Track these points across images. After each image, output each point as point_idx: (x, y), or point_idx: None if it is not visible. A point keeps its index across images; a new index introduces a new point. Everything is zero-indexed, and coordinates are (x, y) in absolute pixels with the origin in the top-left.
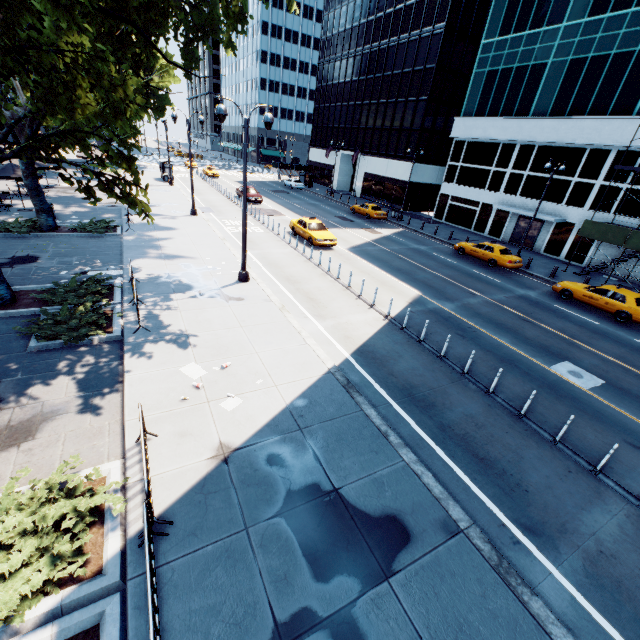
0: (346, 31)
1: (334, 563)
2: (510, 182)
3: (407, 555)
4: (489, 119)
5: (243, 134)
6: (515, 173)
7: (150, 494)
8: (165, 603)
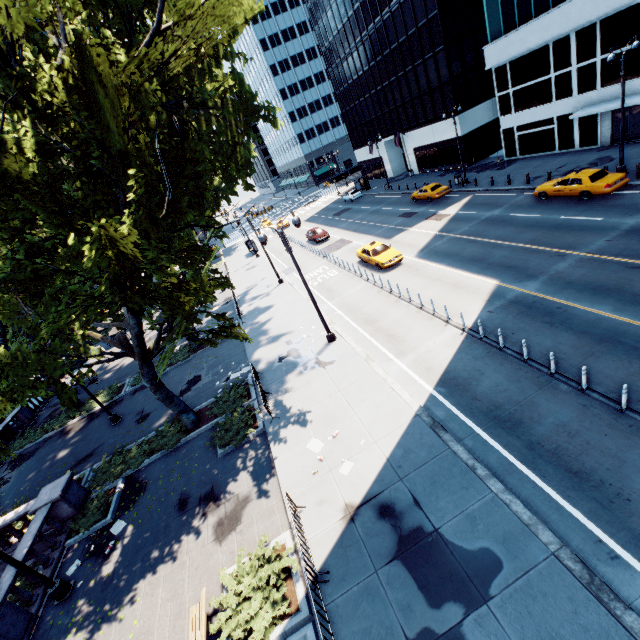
0: (339, 32)
1: (442, 592)
2: (581, 79)
3: (501, 581)
4: (522, 28)
5: (283, 242)
6: (583, 66)
7: (310, 555)
8: (337, 628)
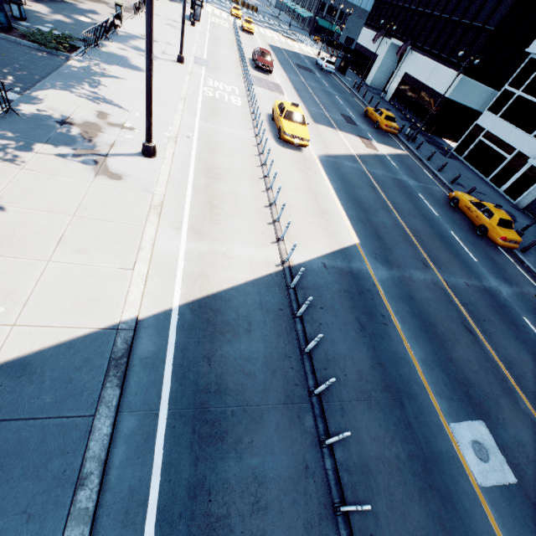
0: None
1: None
2: None
3: None
4: None
5: None
6: None
7: None
8: None
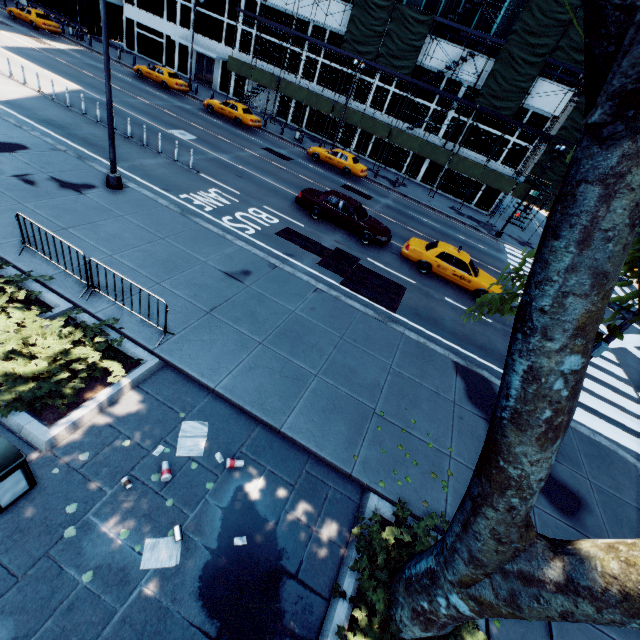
0: None
1: None
2: (183, 14)
3: (25, 151)
4: None
5: None
6: (185, 5)
7: None
8: None
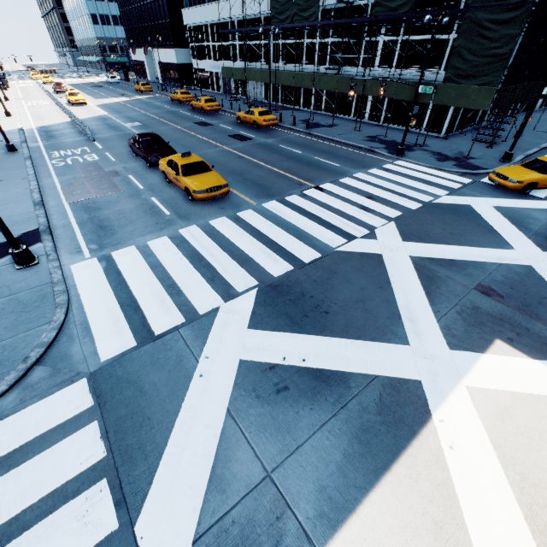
0: None
1: None
2: (213, 52)
3: None
4: (193, 8)
5: None
6: (213, 45)
7: None
8: None
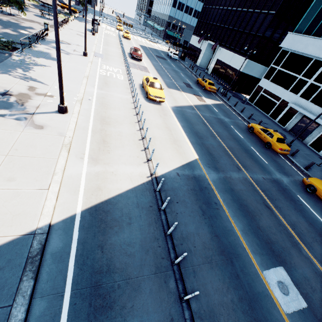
0: None
1: None
2: (308, 90)
3: None
4: (313, 38)
5: None
6: (314, 84)
7: None
8: None
